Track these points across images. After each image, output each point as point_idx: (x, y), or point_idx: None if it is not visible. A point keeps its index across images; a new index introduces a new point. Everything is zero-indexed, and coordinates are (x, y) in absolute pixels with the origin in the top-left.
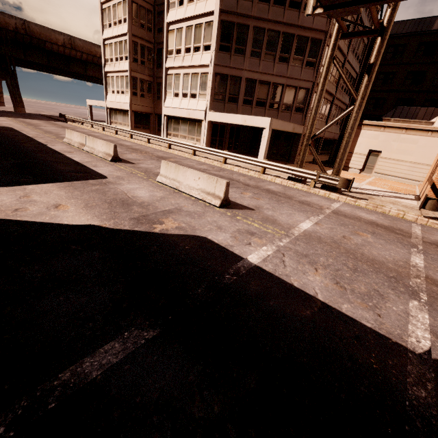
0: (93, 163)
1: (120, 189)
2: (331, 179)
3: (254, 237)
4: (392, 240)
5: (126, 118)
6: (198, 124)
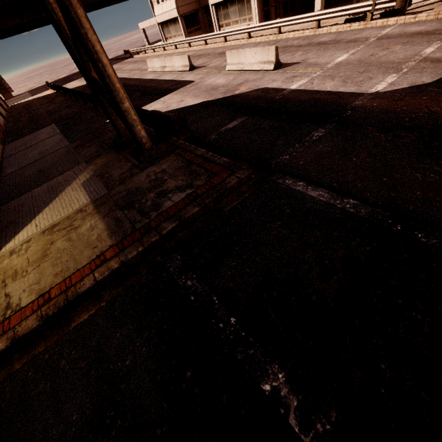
0: (179, 77)
1: (206, 84)
2: (388, 2)
3: (297, 78)
4: (421, 42)
5: (178, 27)
6: None
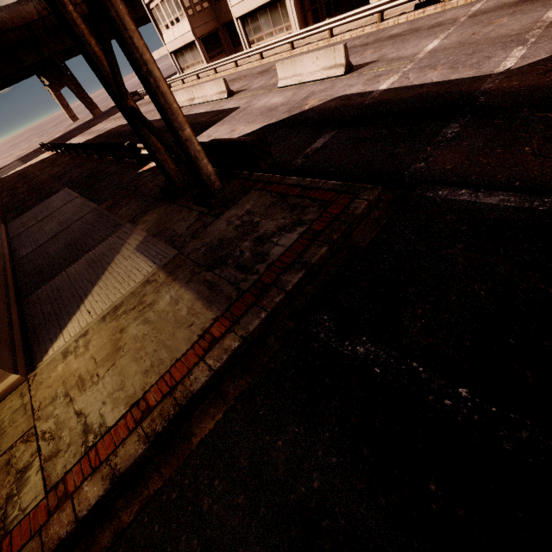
0: (216, 106)
1: (257, 107)
2: None
3: (382, 77)
4: (533, 8)
5: (196, 53)
6: (280, 5)
